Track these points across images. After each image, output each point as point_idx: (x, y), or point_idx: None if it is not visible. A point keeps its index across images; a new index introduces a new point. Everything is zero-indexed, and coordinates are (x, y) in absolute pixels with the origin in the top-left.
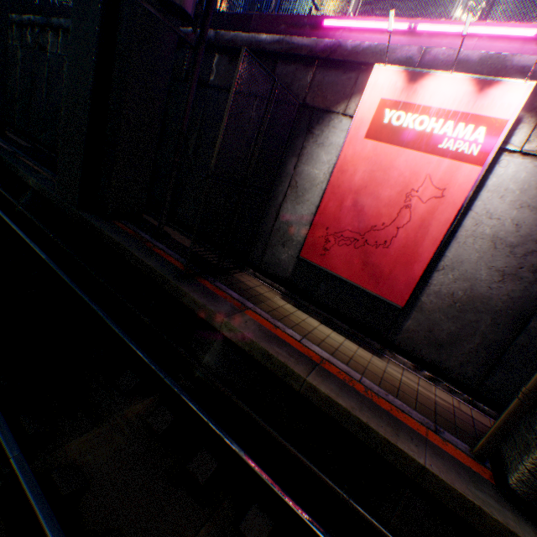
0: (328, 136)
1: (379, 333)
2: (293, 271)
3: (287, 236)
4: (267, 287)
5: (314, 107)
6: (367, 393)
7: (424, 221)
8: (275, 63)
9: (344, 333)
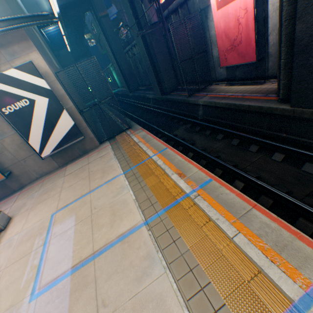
0: (212, 15)
1: (262, 76)
2: (226, 74)
3: (218, 62)
4: (219, 86)
5: (203, 9)
6: (241, 97)
7: (246, 25)
8: (186, 4)
9: (248, 85)
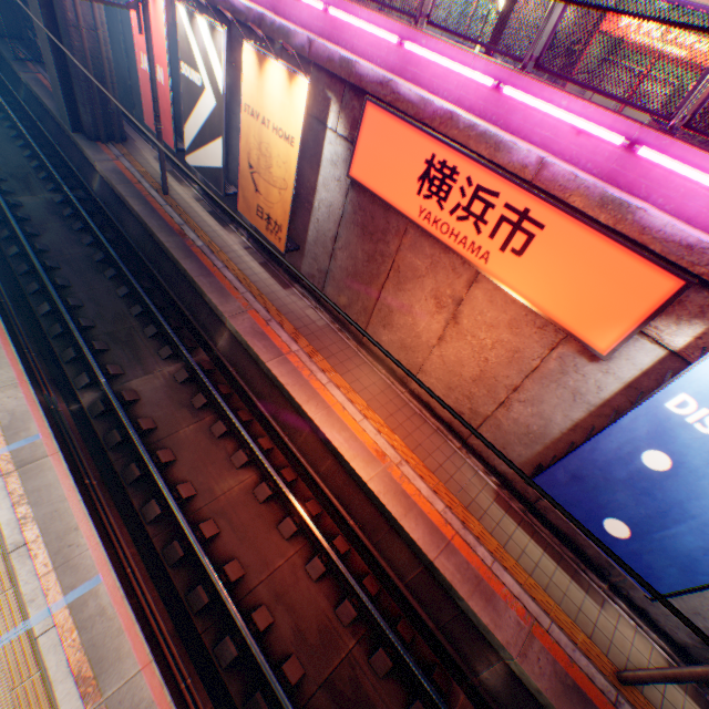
0: None
1: None
2: None
3: None
4: None
5: None
6: None
7: None
8: None
9: None
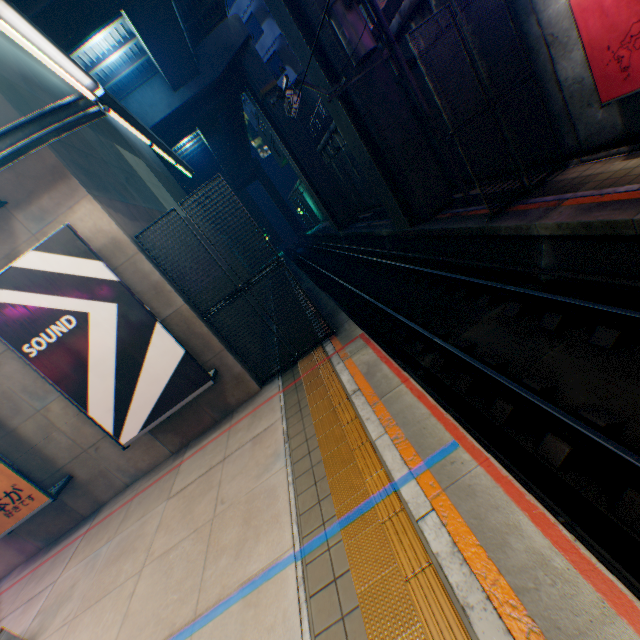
0: None
1: None
2: (621, 121)
3: (584, 94)
4: (599, 163)
5: None
6: None
7: None
8: None
9: None
